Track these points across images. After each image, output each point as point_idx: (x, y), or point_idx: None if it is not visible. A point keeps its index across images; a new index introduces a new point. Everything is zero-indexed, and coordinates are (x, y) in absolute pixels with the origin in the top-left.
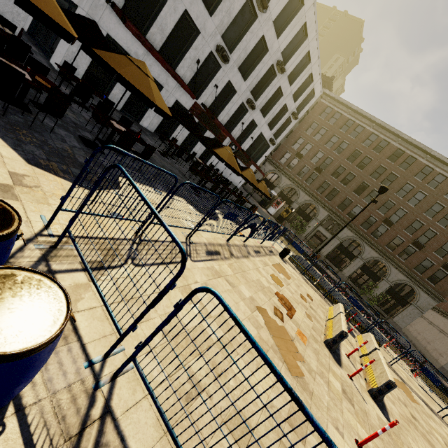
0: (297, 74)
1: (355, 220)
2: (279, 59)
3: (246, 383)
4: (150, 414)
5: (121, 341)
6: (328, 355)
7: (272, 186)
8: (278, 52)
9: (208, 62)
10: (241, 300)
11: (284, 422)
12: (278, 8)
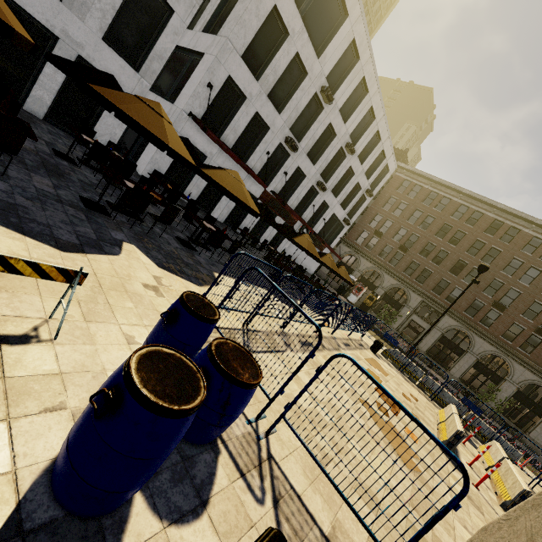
0: (368, 152)
1: (457, 305)
2: (348, 141)
3: (365, 464)
4: (298, 466)
5: (270, 404)
6: (445, 460)
7: (350, 270)
8: (347, 135)
9: (277, 152)
10: (343, 391)
11: (408, 505)
12: (343, 98)
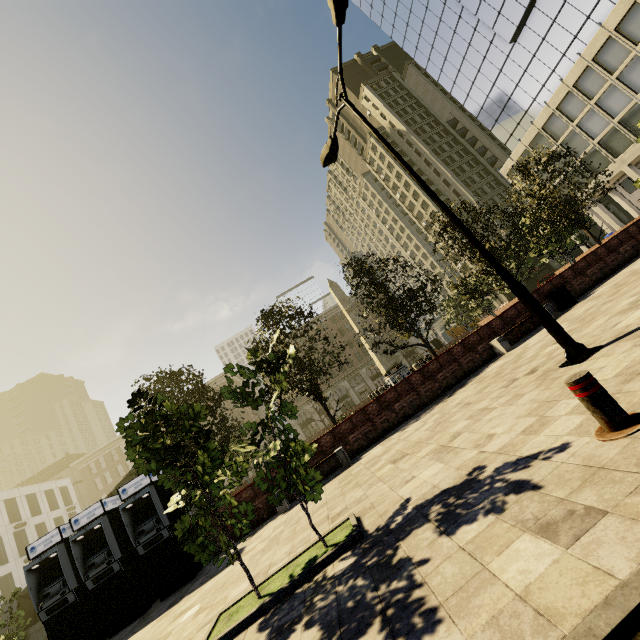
0: (37, 505)
1: None
2: (14, 525)
3: None
4: None
5: None
6: None
7: None
8: (9, 526)
9: None
10: None
11: None
12: None
